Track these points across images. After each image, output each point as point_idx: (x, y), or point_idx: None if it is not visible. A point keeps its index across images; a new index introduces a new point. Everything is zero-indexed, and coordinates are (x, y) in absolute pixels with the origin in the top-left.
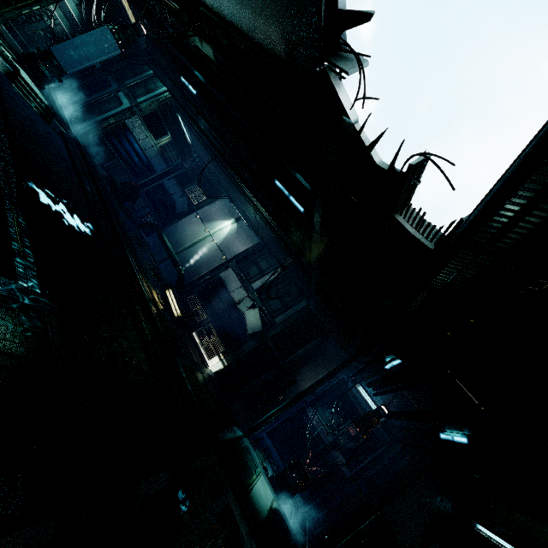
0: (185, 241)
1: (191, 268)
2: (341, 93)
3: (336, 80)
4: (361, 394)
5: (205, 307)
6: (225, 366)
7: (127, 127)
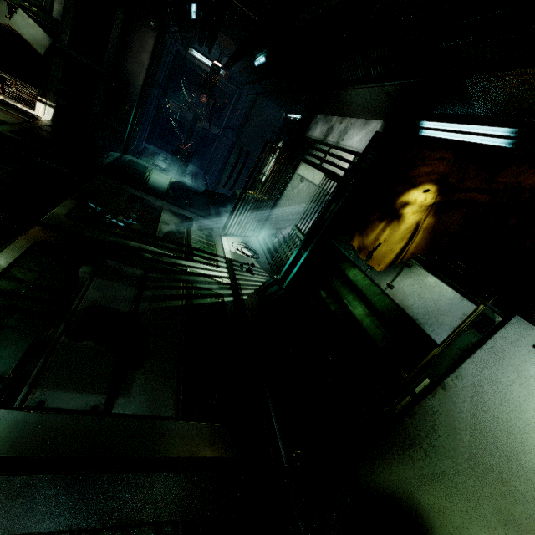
0: None
1: None
2: None
3: None
4: (198, 59)
5: None
6: (56, 108)
7: None
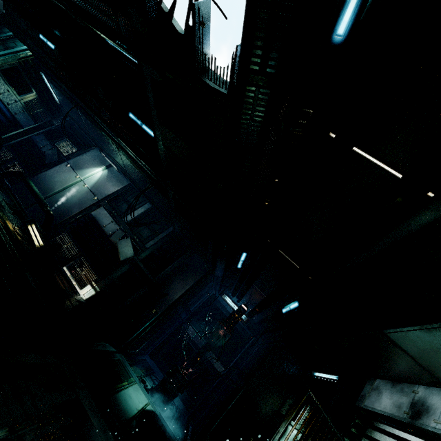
0: (55, 187)
1: (61, 210)
2: None
3: None
4: (228, 302)
5: (76, 243)
6: (97, 292)
7: None
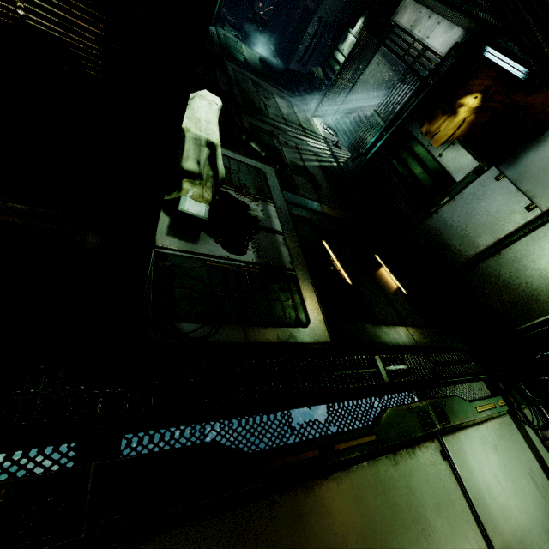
0: None
1: None
2: None
3: None
4: None
5: None
6: None
7: None
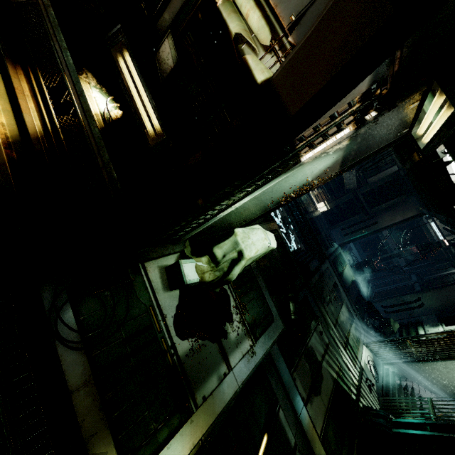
0: None
1: None
2: None
3: None
4: (432, 226)
5: None
6: (328, 209)
7: None
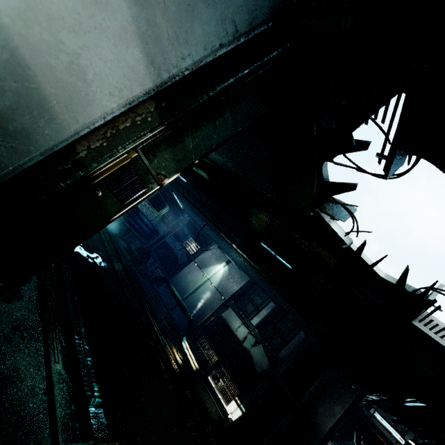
0: (189, 288)
1: (197, 312)
2: (334, 226)
3: (327, 217)
4: (379, 421)
5: (214, 349)
6: (243, 412)
7: (138, 209)
